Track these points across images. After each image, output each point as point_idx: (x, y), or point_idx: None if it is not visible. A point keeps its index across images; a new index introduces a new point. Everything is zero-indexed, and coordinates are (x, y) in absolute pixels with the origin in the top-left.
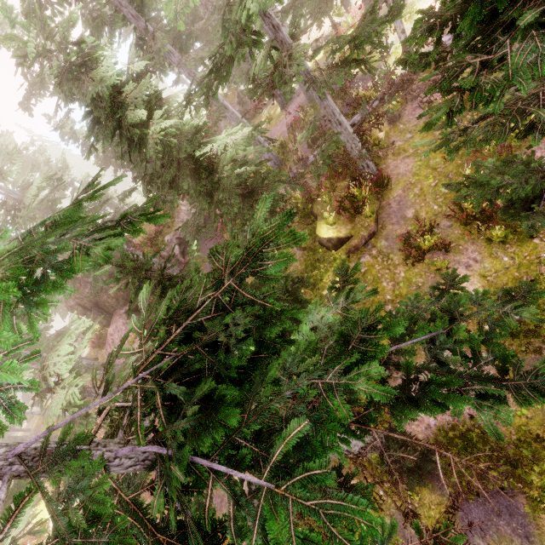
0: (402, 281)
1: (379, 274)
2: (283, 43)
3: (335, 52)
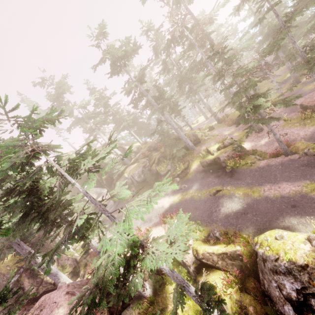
0: None
1: None
2: None
3: None
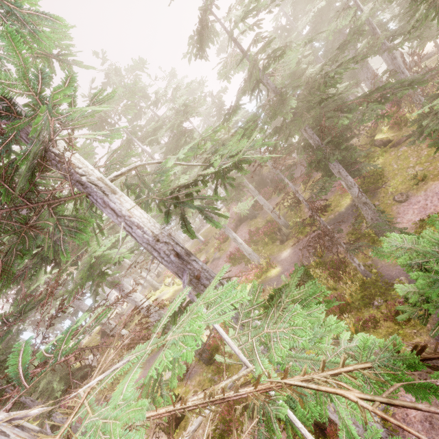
0: (424, 156)
1: (409, 155)
2: (376, 35)
3: (402, 34)
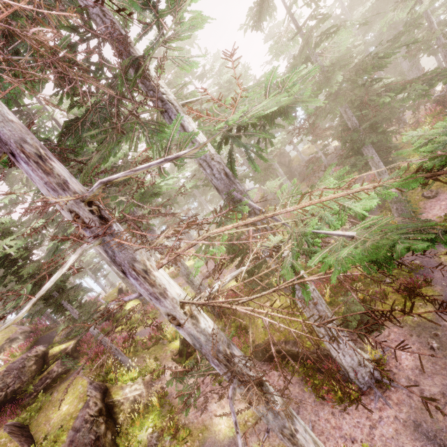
0: None
1: None
2: (432, 29)
3: None
